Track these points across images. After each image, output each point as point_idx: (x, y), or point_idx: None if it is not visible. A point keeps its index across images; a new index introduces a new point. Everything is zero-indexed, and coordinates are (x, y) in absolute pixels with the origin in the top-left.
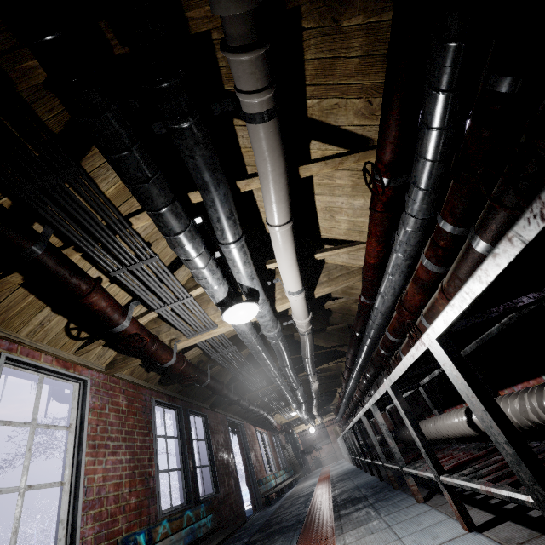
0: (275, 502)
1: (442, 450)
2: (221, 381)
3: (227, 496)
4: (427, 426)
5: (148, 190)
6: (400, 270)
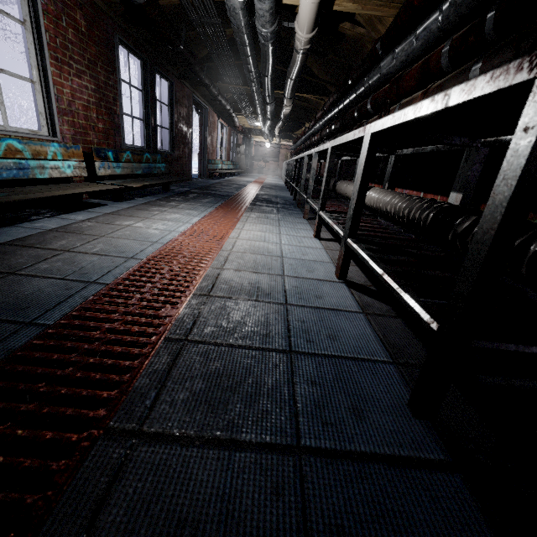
0: (216, 179)
1: (339, 202)
2: (195, 55)
3: (180, 159)
4: (342, 185)
5: None
6: (427, 39)
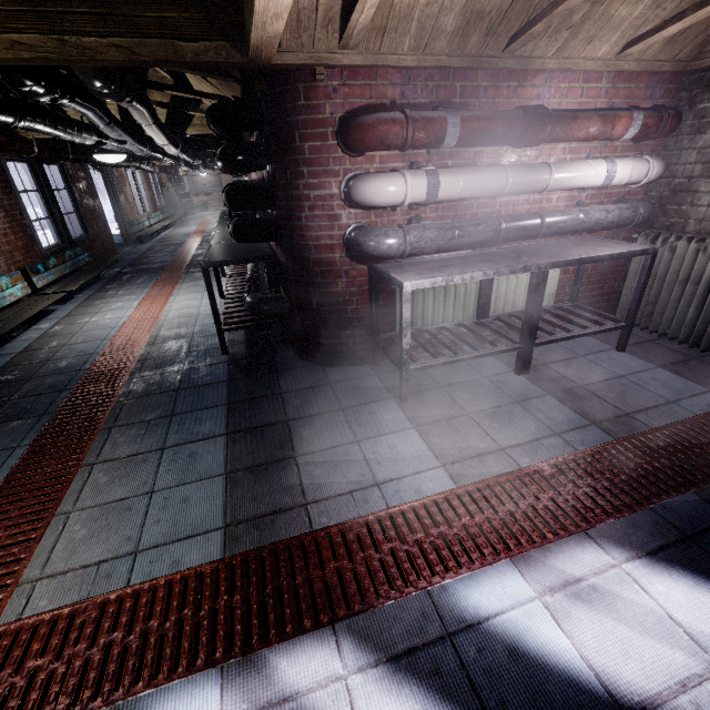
0: (147, 242)
1: None
2: (83, 152)
3: (98, 237)
4: None
5: (40, 131)
6: None
